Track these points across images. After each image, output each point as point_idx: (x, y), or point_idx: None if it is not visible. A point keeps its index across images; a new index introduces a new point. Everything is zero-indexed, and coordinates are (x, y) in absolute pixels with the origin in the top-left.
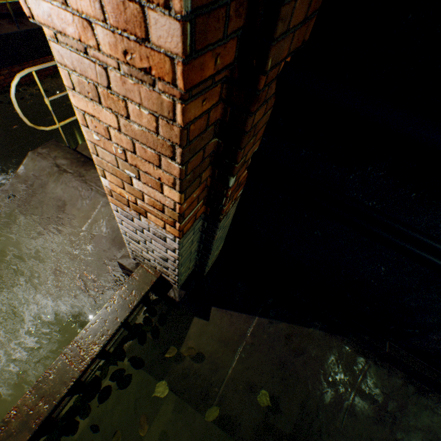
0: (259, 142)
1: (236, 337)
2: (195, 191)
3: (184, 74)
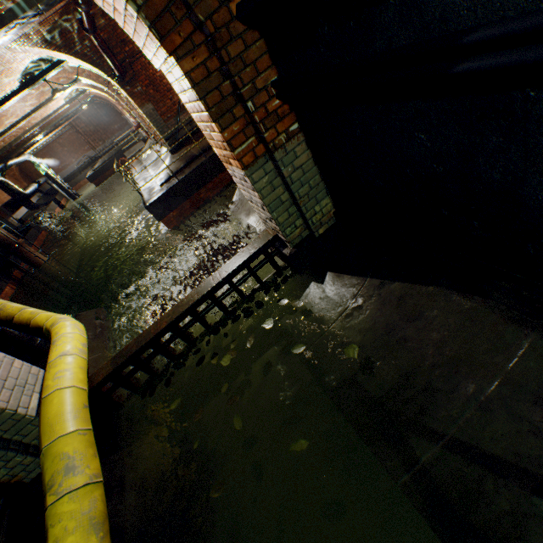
0: (274, 72)
1: (345, 299)
2: (233, 125)
3: (164, 49)
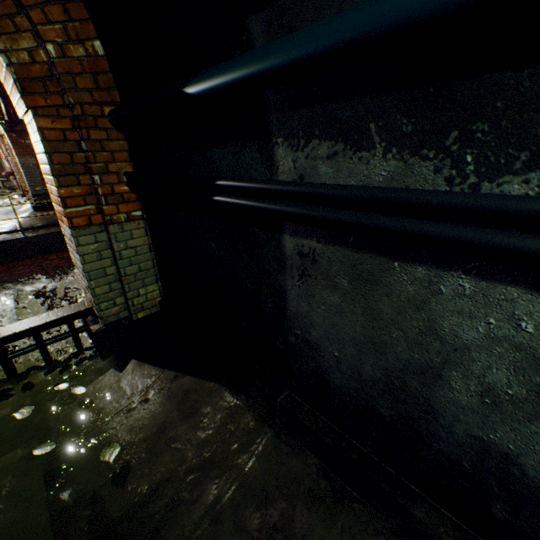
0: (131, 166)
1: (136, 390)
2: (75, 187)
3: (23, 101)
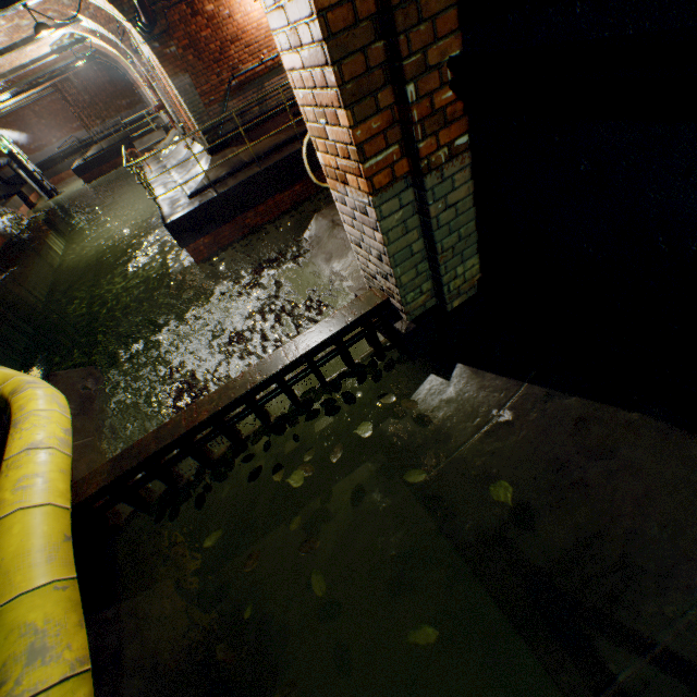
0: (457, 41)
1: (484, 408)
2: (372, 118)
3: None
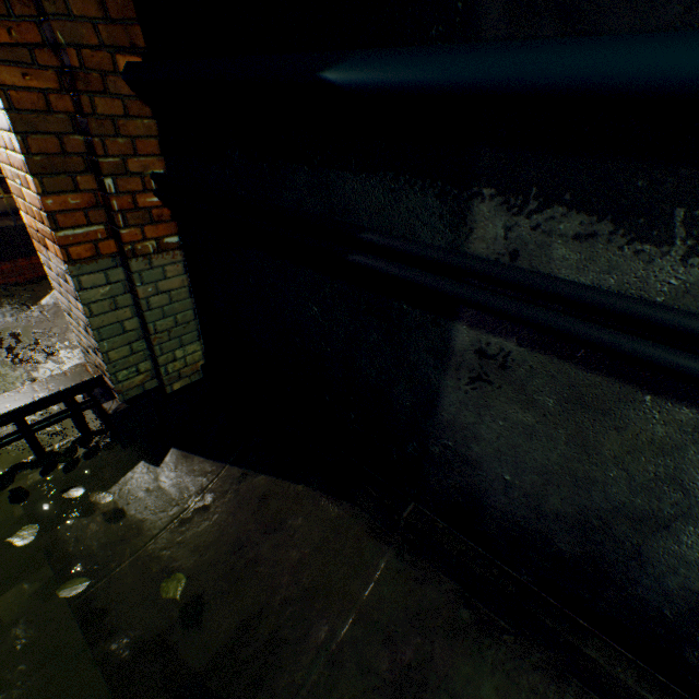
0: (161, 163)
1: (187, 494)
2: (70, 194)
3: None
